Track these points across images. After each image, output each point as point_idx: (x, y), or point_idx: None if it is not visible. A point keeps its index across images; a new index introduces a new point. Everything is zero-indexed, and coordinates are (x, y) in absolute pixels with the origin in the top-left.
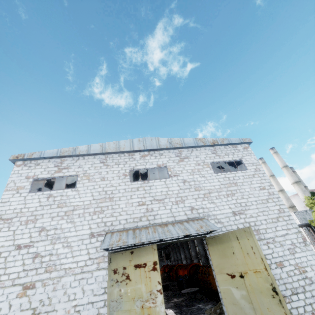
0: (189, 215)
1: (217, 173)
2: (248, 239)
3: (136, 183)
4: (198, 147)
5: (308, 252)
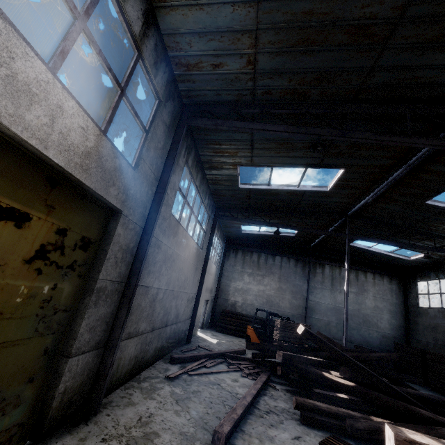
0: None
1: None
2: None
3: None
4: None
5: None
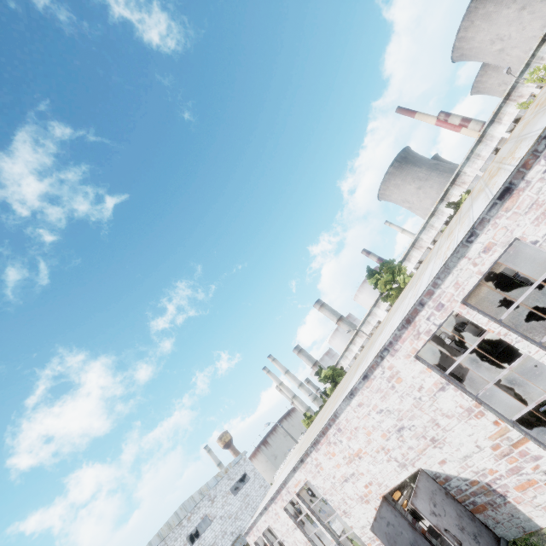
0: (232, 539)
1: (236, 495)
2: None
3: (195, 544)
4: (219, 482)
5: None
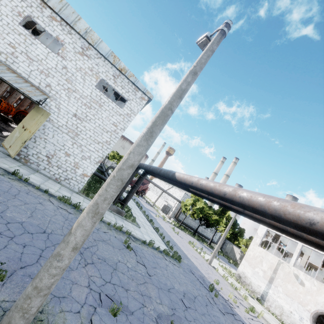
0: (42, 86)
1: (97, 89)
2: (44, 118)
3: (22, 29)
4: (108, 61)
5: (92, 166)
